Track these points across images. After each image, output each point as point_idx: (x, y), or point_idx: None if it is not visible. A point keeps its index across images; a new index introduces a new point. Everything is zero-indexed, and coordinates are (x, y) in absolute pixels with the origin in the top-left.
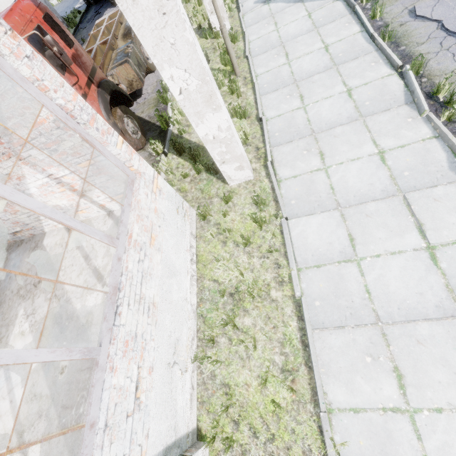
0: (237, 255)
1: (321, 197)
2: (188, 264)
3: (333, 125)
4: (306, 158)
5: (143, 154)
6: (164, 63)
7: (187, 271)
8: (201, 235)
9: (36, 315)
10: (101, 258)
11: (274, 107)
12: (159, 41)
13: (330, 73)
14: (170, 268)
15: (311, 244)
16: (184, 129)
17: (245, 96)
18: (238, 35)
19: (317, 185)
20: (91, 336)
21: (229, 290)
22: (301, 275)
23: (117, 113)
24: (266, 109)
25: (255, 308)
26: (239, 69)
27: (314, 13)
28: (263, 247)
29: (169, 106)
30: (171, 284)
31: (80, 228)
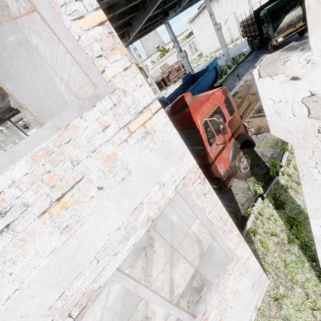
0: None
1: None
2: None
3: None
4: None
5: (243, 184)
6: None
7: None
8: (264, 313)
9: (133, 271)
10: (179, 275)
11: None
12: None
13: None
14: None
15: None
16: (292, 184)
17: None
18: None
19: None
20: None
21: None
22: None
23: (239, 155)
24: None
25: None
26: None
27: None
28: None
29: (286, 155)
30: None
31: (175, 314)
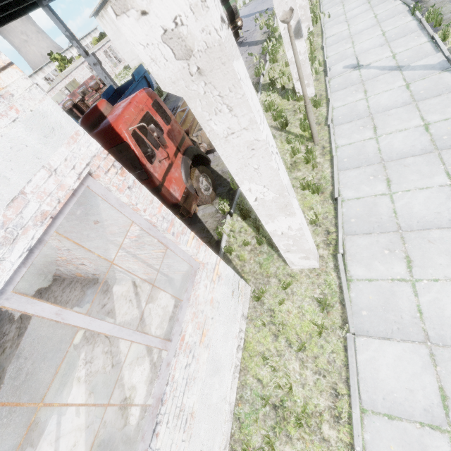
0: (288, 358)
1: (403, 319)
2: (234, 353)
3: (428, 226)
4: (387, 260)
5: (210, 209)
6: (244, 179)
7: (232, 362)
8: (252, 317)
9: (93, 365)
10: (154, 328)
11: (353, 187)
12: (244, 166)
13: (429, 158)
14: (215, 365)
15: (383, 382)
16: None
17: (321, 168)
18: (321, 100)
19: (399, 300)
20: (130, 417)
21: (273, 400)
22: (365, 419)
23: (194, 174)
24: (344, 187)
25: (300, 439)
26: (318, 138)
27: (414, 84)
28: (320, 360)
29: None
30: (213, 384)
31: (139, 340)
